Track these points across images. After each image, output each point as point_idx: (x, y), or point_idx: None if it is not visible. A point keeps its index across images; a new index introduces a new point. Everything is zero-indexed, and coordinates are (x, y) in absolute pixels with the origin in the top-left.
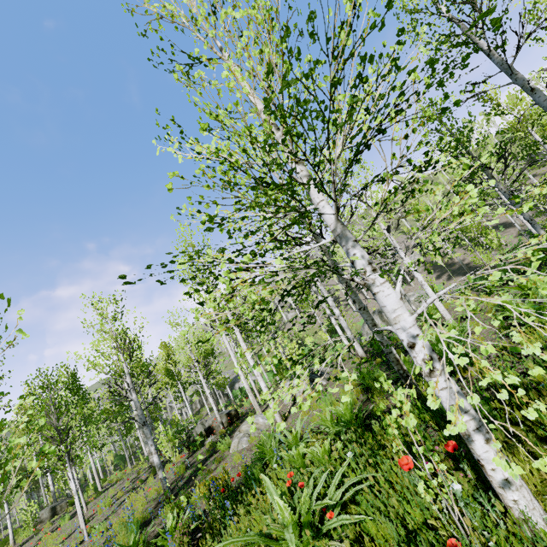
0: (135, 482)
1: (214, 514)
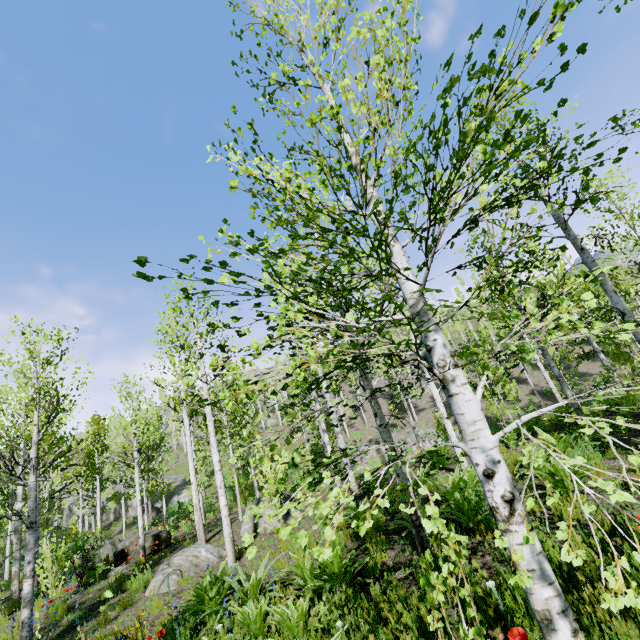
0: None
1: None
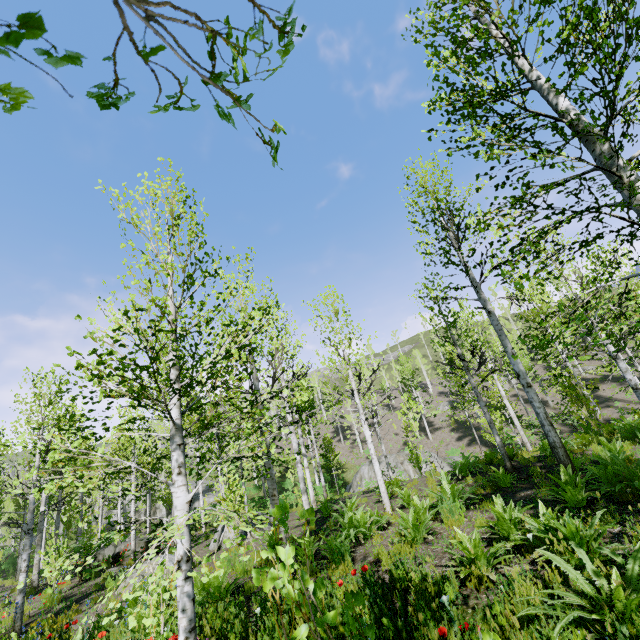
0: (1, 601)
1: None
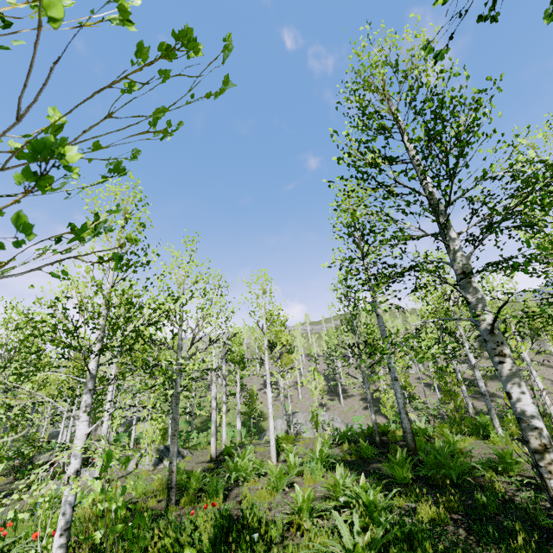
0: None
1: None
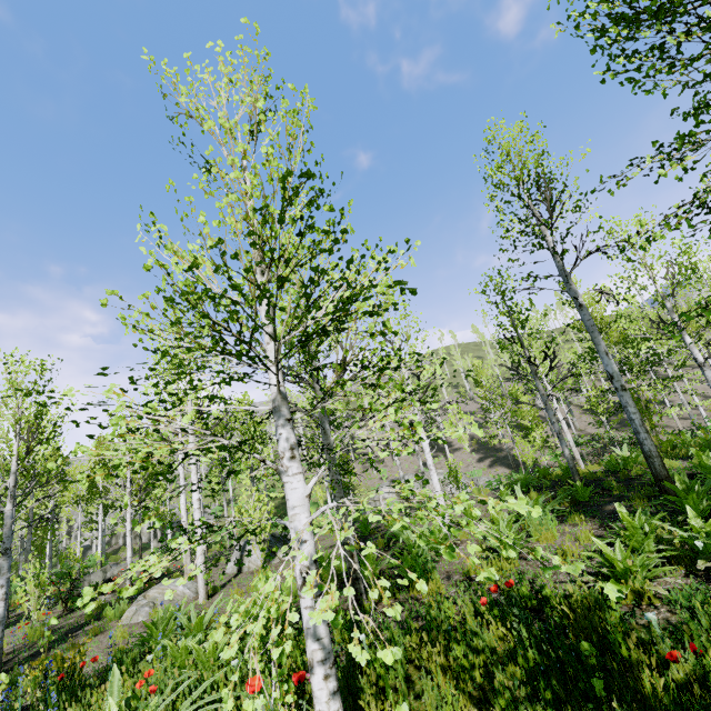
0: None
1: (37, 710)
